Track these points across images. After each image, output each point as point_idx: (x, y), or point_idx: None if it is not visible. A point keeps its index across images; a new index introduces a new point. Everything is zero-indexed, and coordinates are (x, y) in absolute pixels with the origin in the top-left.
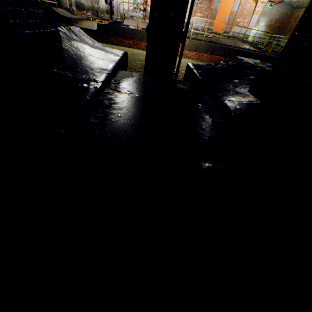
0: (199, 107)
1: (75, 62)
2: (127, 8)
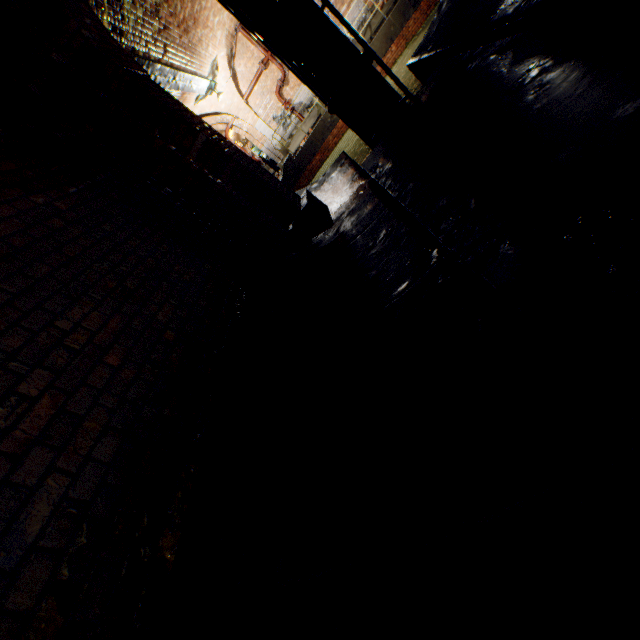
0: (471, 68)
1: (331, 200)
2: (279, 136)
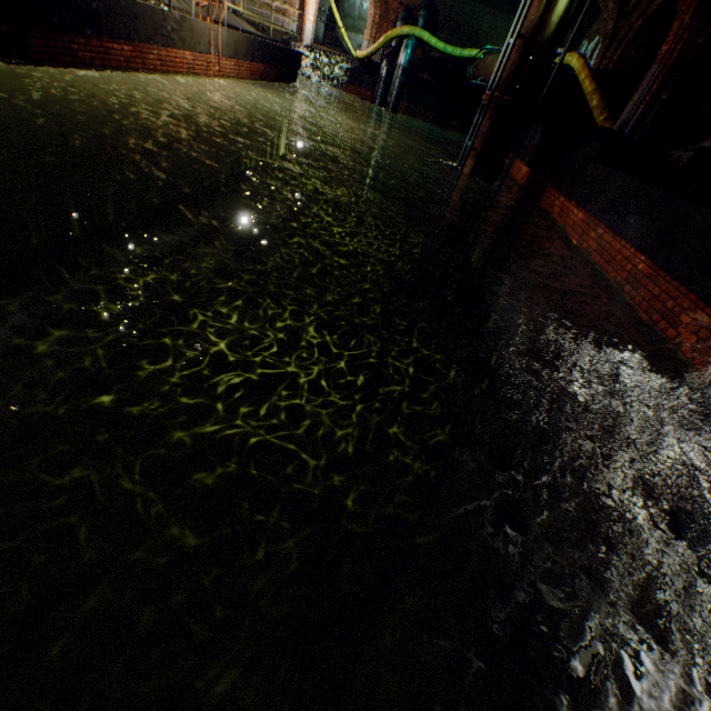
0: None
1: None
2: None
